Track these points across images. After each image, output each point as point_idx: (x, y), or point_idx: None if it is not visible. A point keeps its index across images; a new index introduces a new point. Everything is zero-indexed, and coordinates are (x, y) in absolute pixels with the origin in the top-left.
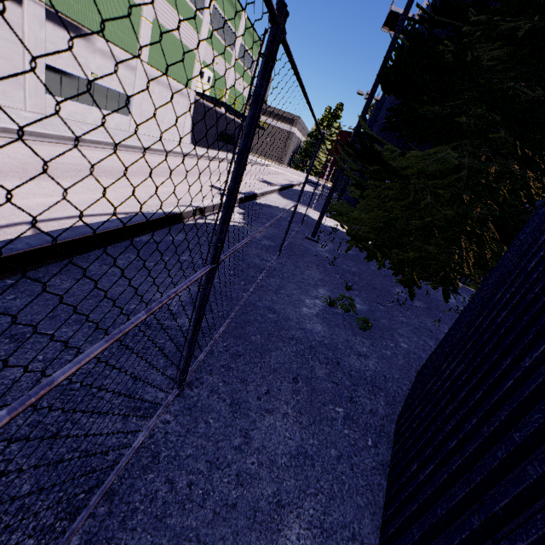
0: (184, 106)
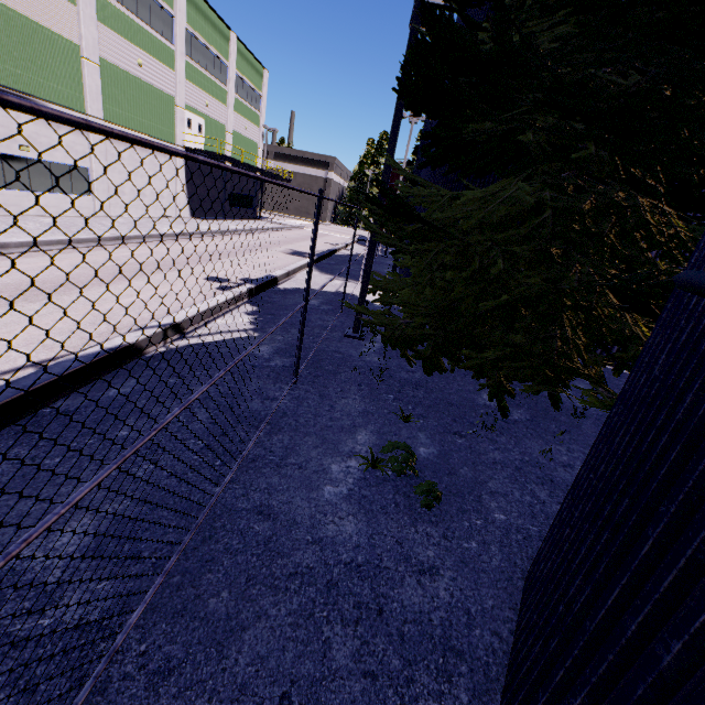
0: (171, 168)
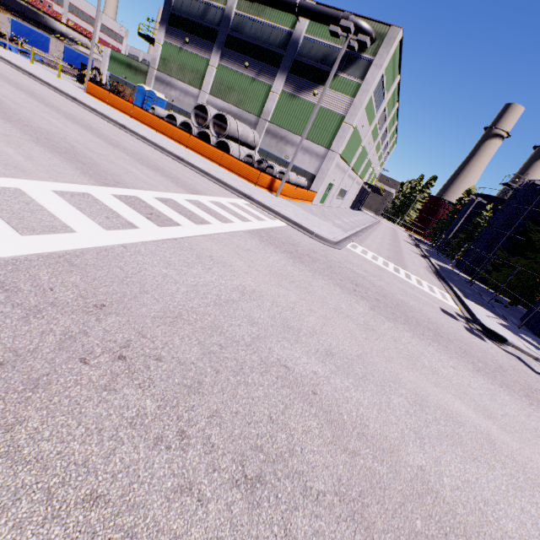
0: (356, 189)
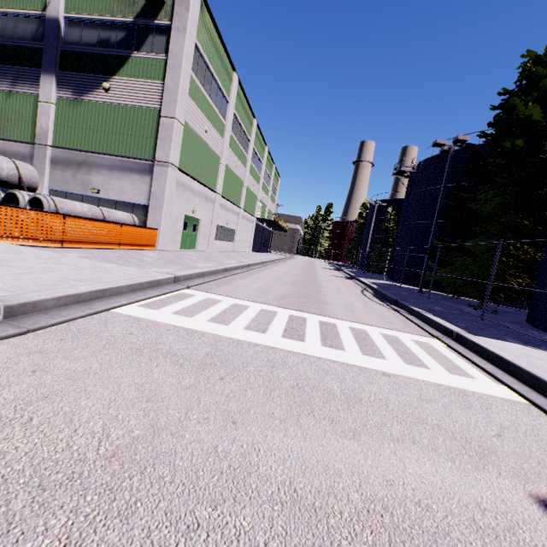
0: (251, 228)
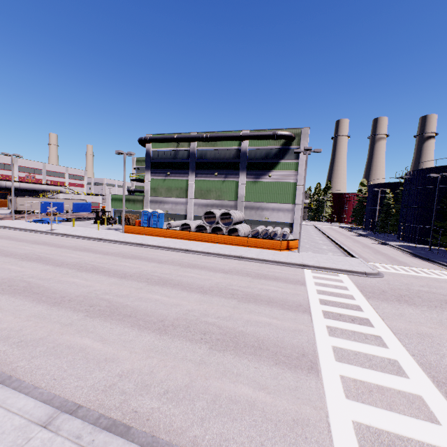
0: None
